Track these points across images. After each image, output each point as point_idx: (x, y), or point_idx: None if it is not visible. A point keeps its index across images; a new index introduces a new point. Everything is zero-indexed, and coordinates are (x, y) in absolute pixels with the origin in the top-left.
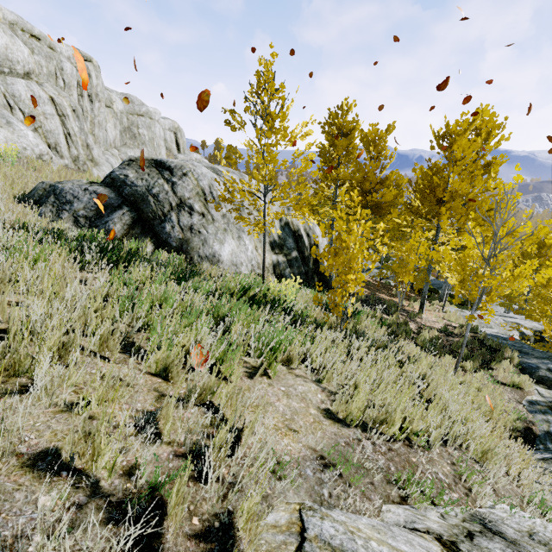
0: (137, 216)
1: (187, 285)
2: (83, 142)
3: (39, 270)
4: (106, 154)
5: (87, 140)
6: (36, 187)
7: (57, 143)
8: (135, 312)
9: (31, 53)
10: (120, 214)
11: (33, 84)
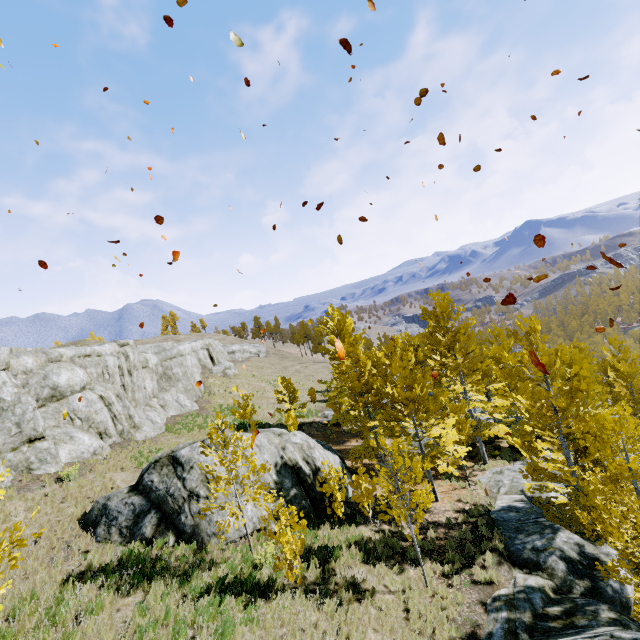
0: (161, 514)
1: (187, 586)
2: (126, 416)
3: (99, 622)
4: (146, 411)
5: (129, 412)
6: (93, 507)
7: (106, 428)
8: (147, 635)
9: (85, 369)
10: (149, 518)
11: (87, 392)
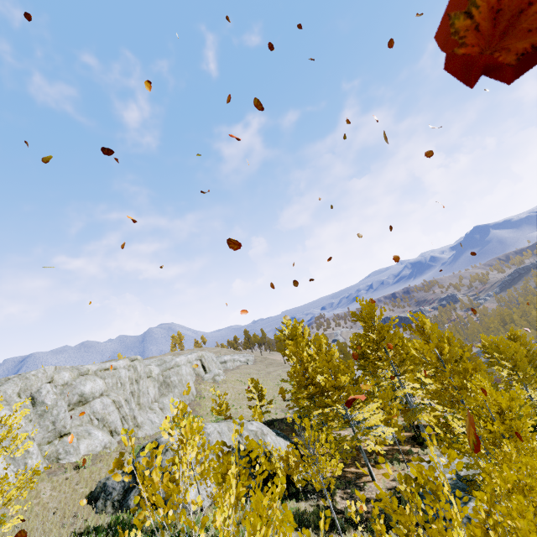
0: None
1: None
2: (131, 416)
3: None
4: (148, 413)
5: (134, 413)
6: (97, 486)
7: (116, 427)
8: None
9: (104, 380)
10: (134, 492)
11: (104, 398)
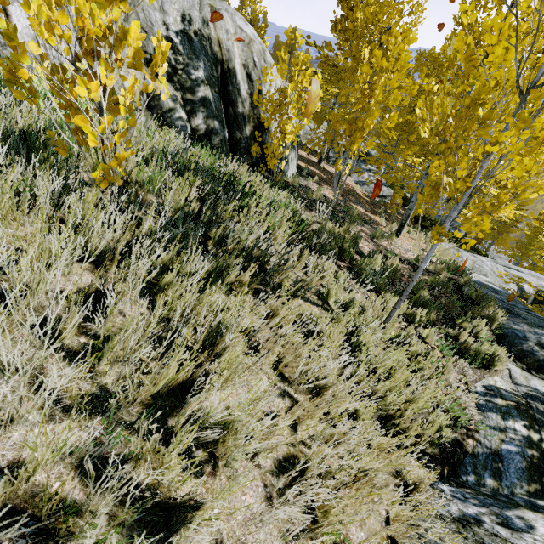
0: None
1: None
2: None
3: None
4: None
5: None
6: None
7: None
8: None
9: None
10: None
11: None
